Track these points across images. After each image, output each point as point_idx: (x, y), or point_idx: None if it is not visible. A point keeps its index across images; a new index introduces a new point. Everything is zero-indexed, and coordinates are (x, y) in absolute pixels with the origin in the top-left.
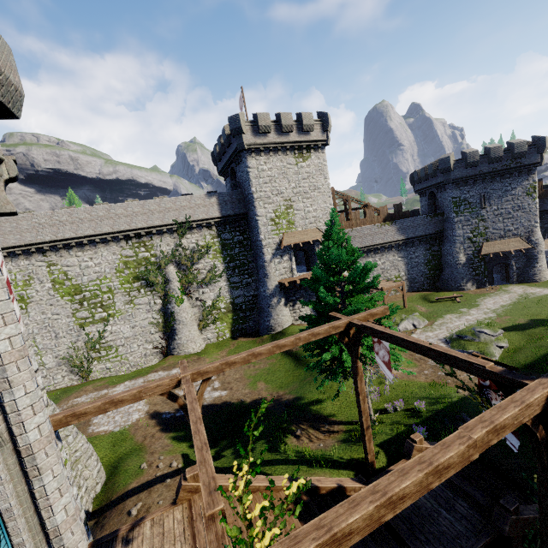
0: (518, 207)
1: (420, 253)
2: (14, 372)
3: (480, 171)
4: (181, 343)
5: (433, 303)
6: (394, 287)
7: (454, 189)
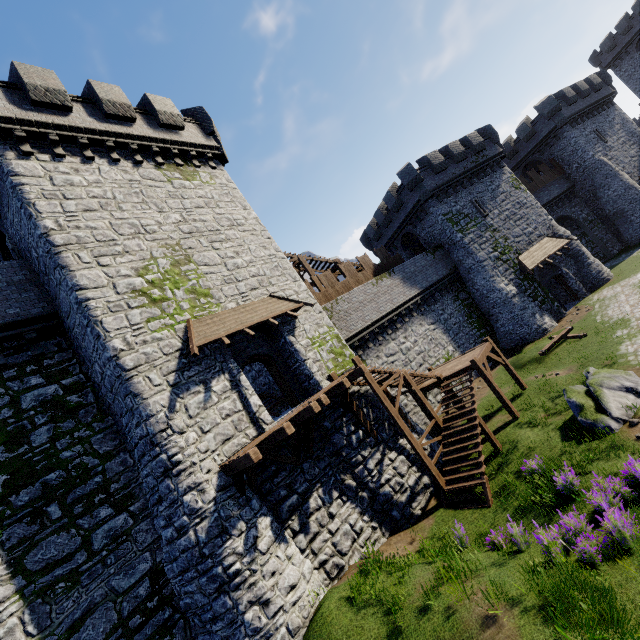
0: (518, 204)
1: (451, 309)
2: None
3: (453, 174)
4: None
5: (547, 361)
6: (485, 352)
7: (438, 204)
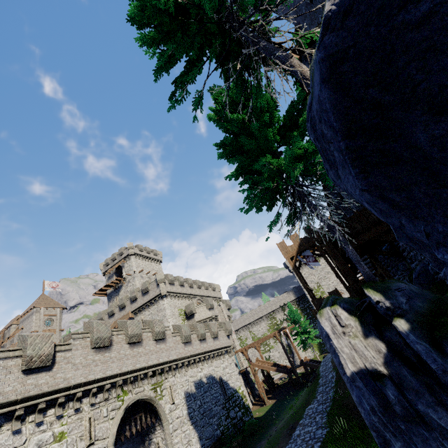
0: None
1: None
2: (235, 340)
3: None
4: (297, 358)
5: None
6: None
7: None
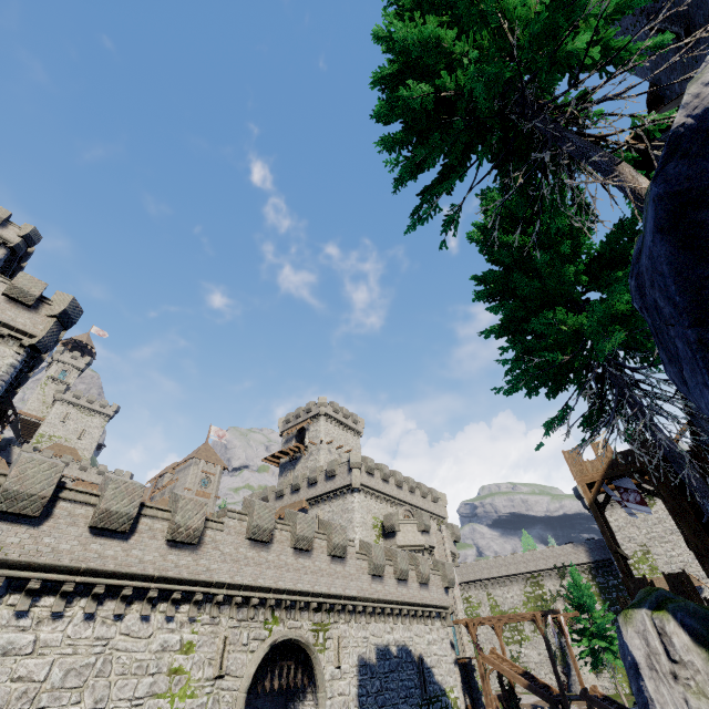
0: None
1: None
2: (457, 600)
3: None
4: (575, 680)
5: None
6: None
7: None
